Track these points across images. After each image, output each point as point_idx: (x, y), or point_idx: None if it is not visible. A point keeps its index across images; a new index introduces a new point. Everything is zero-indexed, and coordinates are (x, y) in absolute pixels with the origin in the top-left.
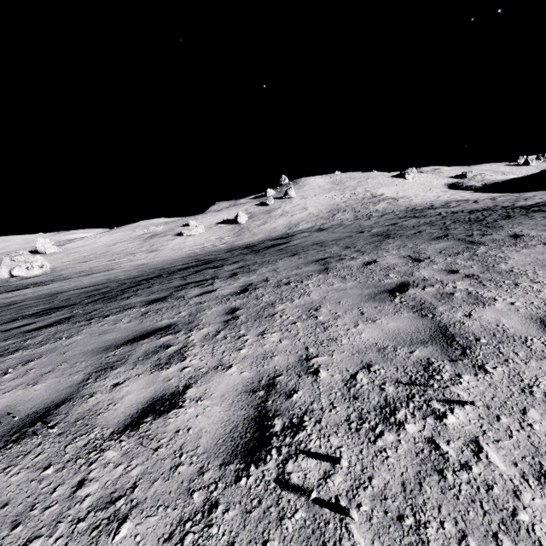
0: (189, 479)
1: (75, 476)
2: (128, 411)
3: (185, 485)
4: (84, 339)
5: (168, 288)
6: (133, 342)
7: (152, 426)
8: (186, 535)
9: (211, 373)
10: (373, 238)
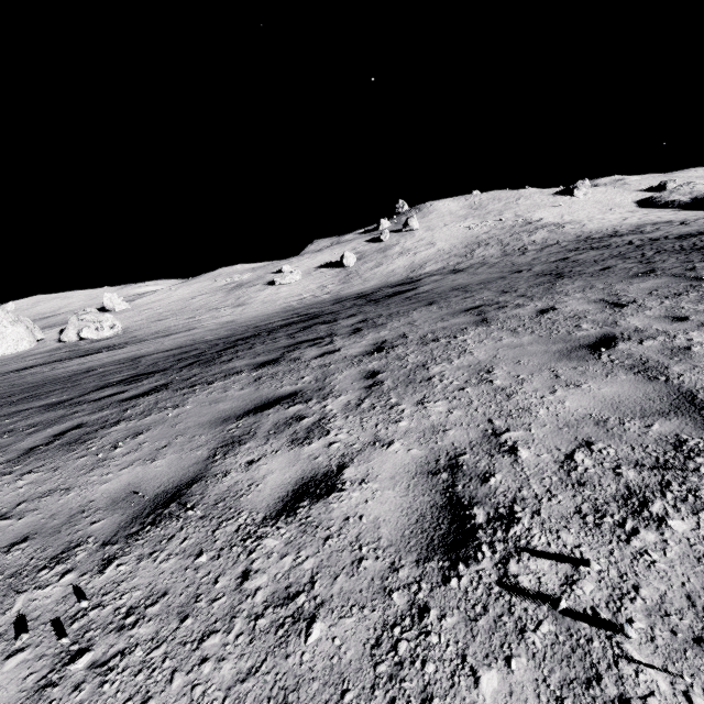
0: (381, 577)
1: (236, 566)
2: (276, 493)
3: (378, 584)
4: (194, 409)
5: (276, 349)
6: (256, 412)
7: (312, 512)
8: (398, 642)
9: (368, 450)
10: (538, 278)
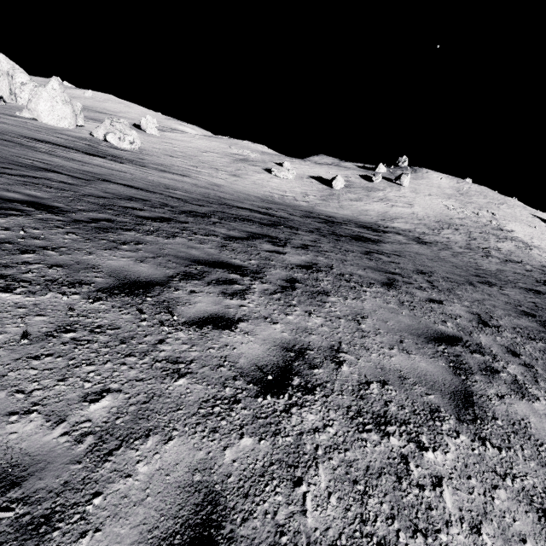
0: None
1: None
2: None
3: None
4: None
5: (183, 258)
6: None
7: None
8: None
9: None
10: (521, 317)
